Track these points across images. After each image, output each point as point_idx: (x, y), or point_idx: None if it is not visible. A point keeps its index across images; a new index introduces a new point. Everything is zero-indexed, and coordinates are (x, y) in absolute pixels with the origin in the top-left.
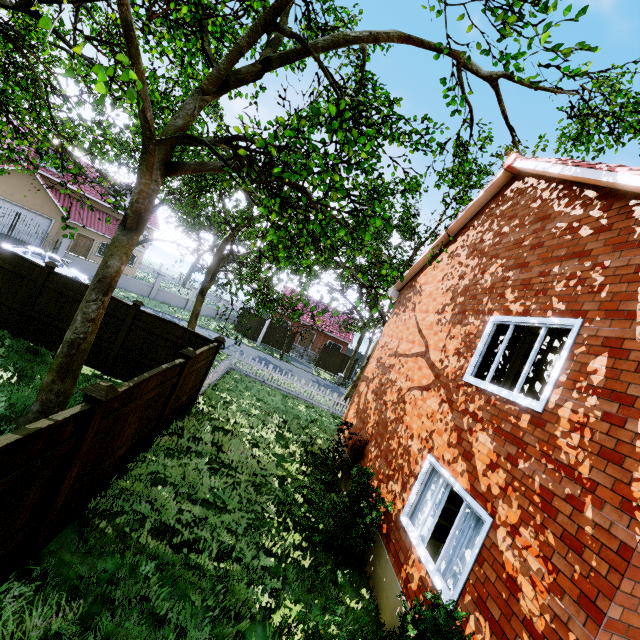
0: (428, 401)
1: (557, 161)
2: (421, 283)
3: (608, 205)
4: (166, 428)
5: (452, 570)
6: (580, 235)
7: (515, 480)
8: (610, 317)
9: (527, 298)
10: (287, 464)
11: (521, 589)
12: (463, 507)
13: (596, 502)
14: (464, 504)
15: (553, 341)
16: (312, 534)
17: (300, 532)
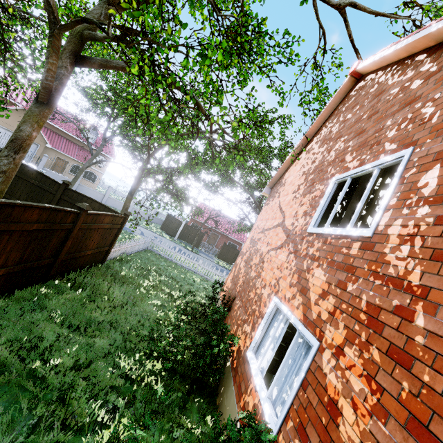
0: (279, 256)
1: (391, 44)
2: (286, 178)
3: (437, 55)
4: (70, 274)
5: (281, 397)
6: (411, 89)
7: (343, 303)
8: (442, 134)
9: (363, 153)
10: (169, 312)
11: (341, 413)
12: (295, 336)
13: (428, 308)
14: (297, 333)
15: (385, 180)
16: (168, 363)
17: (153, 358)
